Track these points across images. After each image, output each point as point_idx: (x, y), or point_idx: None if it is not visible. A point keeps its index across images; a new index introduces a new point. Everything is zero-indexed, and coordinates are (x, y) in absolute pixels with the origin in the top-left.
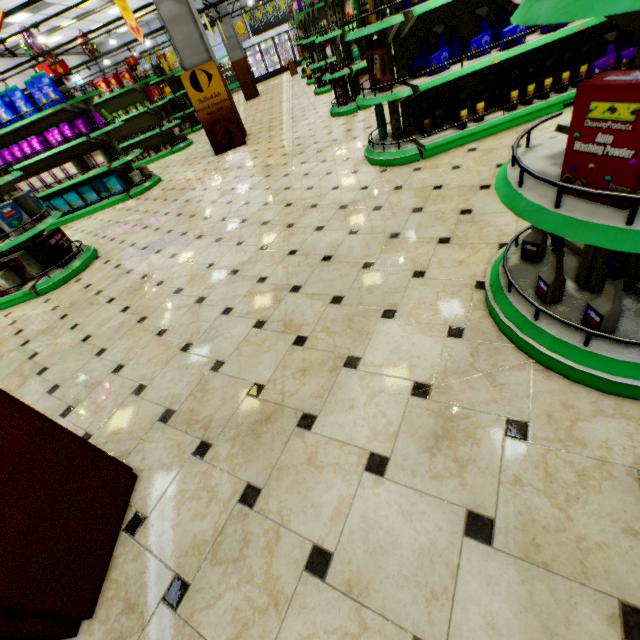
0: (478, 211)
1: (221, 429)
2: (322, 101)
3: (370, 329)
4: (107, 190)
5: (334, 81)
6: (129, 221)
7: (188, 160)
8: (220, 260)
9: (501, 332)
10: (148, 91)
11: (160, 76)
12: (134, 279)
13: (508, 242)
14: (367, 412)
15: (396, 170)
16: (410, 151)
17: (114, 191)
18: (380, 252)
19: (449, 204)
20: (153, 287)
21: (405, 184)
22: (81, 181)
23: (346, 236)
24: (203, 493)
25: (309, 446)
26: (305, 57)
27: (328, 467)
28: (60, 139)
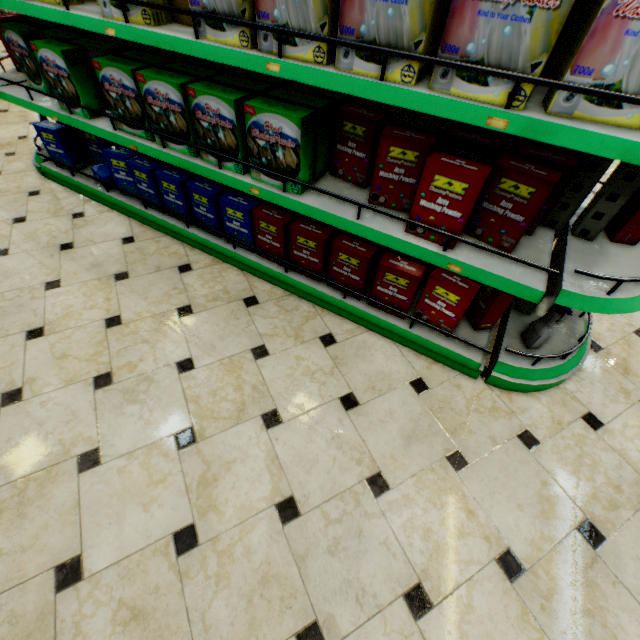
0: None
1: None
2: None
3: None
4: None
5: None
6: None
7: None
8: None
9: None
10: None
11: None
12: None
13: None
14: (4, 132)
15: None
16: None
17: None
18: None
19: None
20: None
21: None
22: None
23: None
24: None
25: None
26: None
27: None
28: None
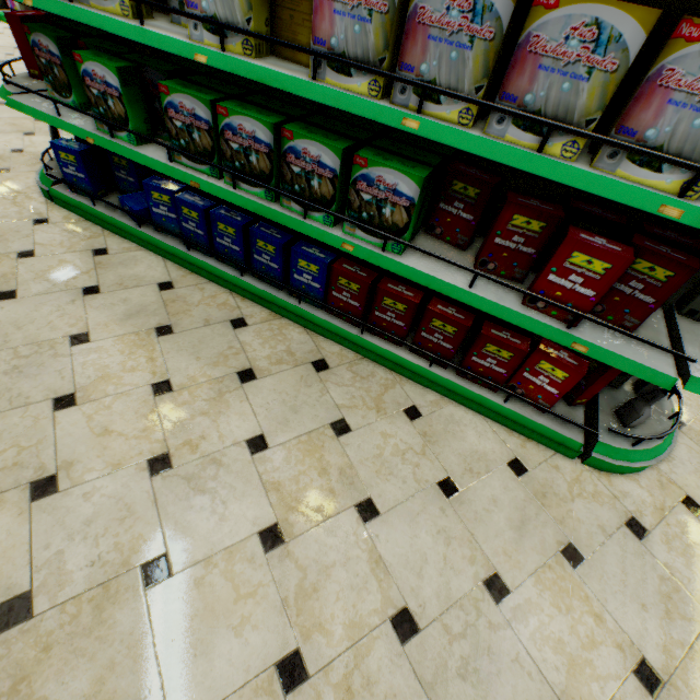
0: None
1: None
2: None
3: (63, 135)
4: None
5: None
6: None
7: None
8: None
9: None
10: None
11: None
12: None
13: None
14: None
15: None
16: None
17: None
18: None
19: None
20: None
21: None
22: None
23: None
24: None
25: None
26: None
27: None
28: None
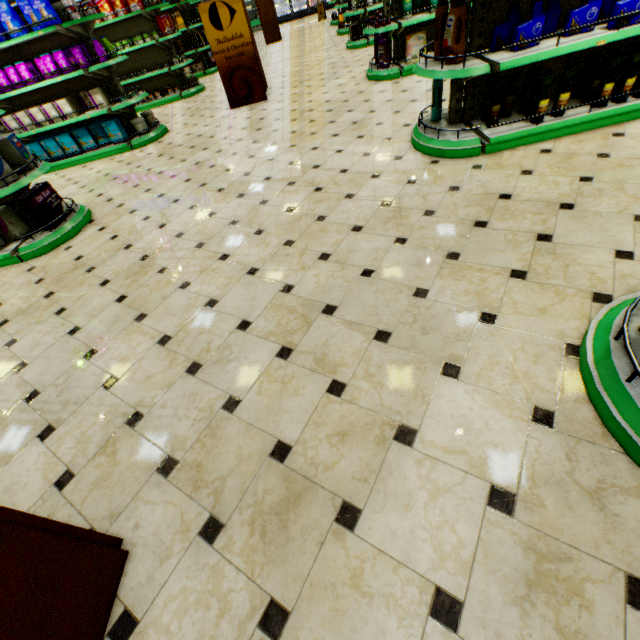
0: (560, 239)
1: (236, 503)
2: (356, 58)
3: (427, 389)
4: (106, 136)
5: (376, 36)
6: (129, 179)
7: (199, 110)
8: (235, 251)
9: (607, 430)
10: (158, 20)
11: (172, 2)
12: (133, 258)
13: (605, 292)
14: (429, 519)
15: (450, 164)
16: (470, 142)
17: (113, 138)
18: (435, 276)
19: (521, 223)
20: (155, 274)
21: (463, 185)
22: (76, 122)
23: (391, 245)
24: (212, 600)
25: (352, 557)
26: (339, 0)
27: (379, 598)
28: (53, 69)
